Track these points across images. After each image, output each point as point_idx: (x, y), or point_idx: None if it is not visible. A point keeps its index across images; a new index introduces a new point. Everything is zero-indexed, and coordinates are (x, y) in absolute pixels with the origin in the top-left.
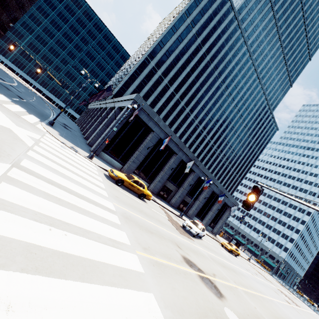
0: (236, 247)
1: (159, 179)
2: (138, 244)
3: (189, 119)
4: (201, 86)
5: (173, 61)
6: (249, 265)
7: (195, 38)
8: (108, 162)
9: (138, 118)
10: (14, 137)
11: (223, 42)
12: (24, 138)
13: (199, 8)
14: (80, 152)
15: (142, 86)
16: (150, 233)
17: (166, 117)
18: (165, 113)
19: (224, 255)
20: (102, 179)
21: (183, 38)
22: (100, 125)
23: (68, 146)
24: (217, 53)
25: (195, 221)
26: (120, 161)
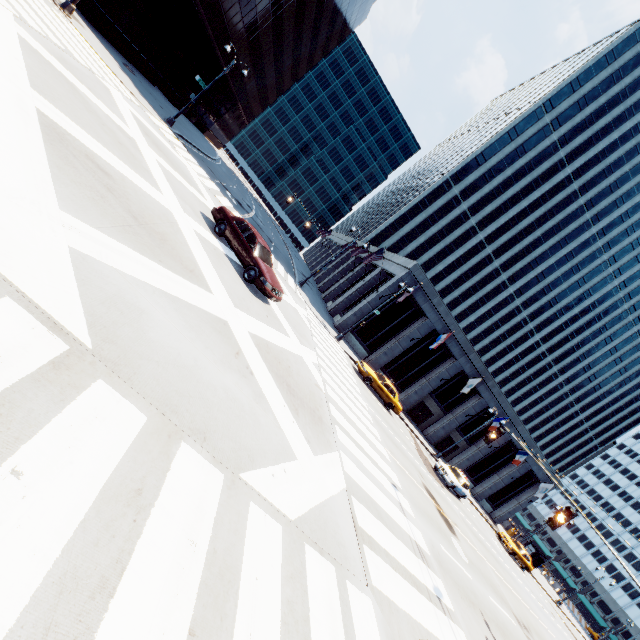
0: (526, 553)
1: (417, 390)
2: (386, 445)
3: (502, 294)
4: (544, 237)
5: (496, 188)
6: (549, 603)
7: (553, 148)
8: (351, 345)
9: (409, 295)
10: (302, 320)
11: (621, 156)
12: (304, 319)
13: (576, 96)
14: (329, 330)
15: (427, 225)
16: (395, 445)
17: (456, 283)
18: (457, 276)
19: (491, 542)
20: (352, 372)
21: (527, 149)
22: (351, 289)
23: (321, 322)
24: (600, 177)
25: (455, 468)
26: (367, 348)
